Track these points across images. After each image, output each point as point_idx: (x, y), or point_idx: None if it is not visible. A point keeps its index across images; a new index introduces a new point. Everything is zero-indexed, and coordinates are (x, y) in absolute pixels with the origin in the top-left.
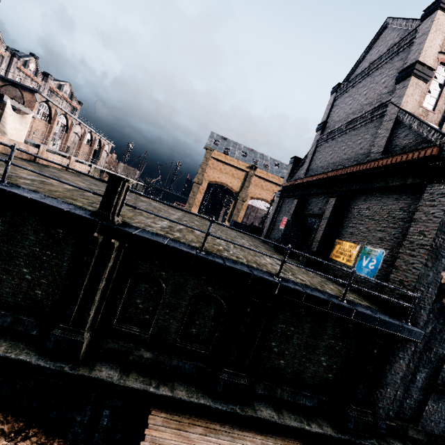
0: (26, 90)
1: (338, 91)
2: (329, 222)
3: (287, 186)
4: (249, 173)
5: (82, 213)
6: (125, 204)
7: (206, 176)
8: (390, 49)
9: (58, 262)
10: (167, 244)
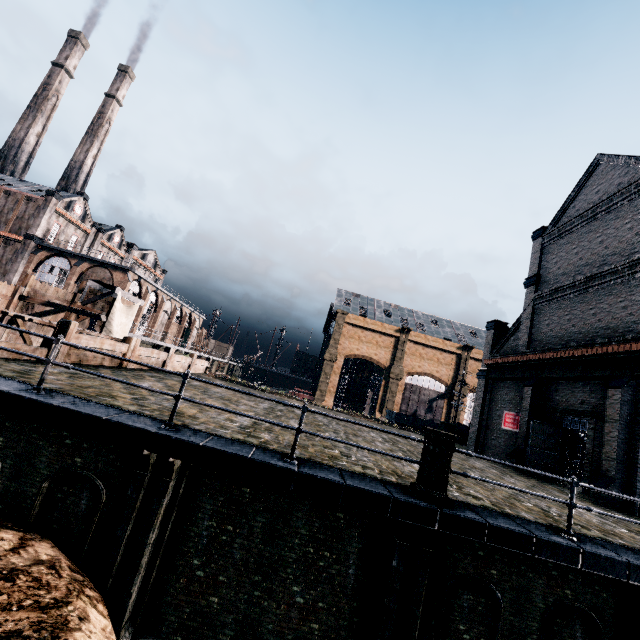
0: (117, 269)
1: (544, 236)
2: (623, 427)
3: (497, 364)
4: (400, 339)
5: (407, 497)
6: (452, 471)
7: (341, 349)
8: (623, 190)
9: (340, 569)
10: (537, 535)
